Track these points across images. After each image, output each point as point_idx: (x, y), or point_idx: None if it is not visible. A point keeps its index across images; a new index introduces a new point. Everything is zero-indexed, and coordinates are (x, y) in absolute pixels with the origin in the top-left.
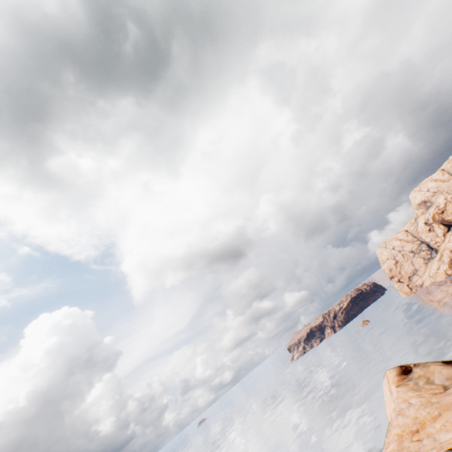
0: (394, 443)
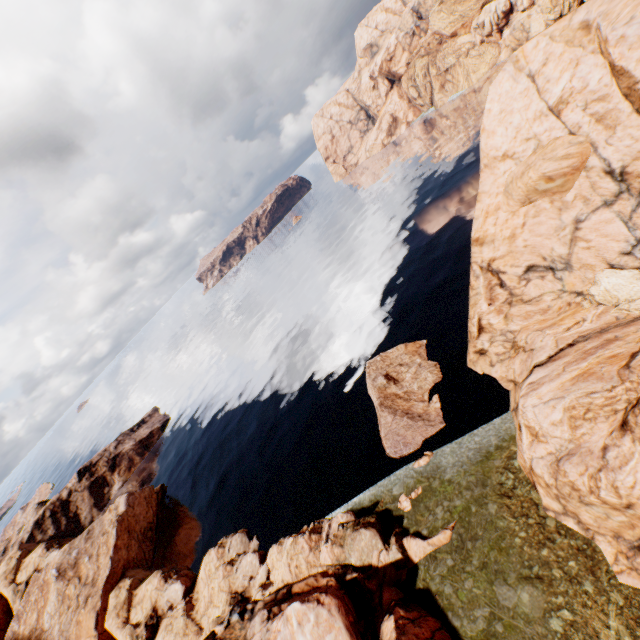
0: (633, 3)
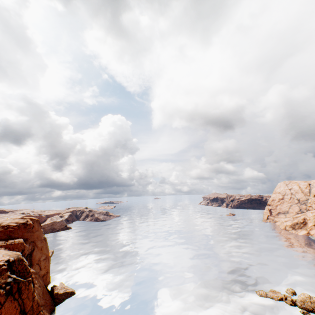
0: None
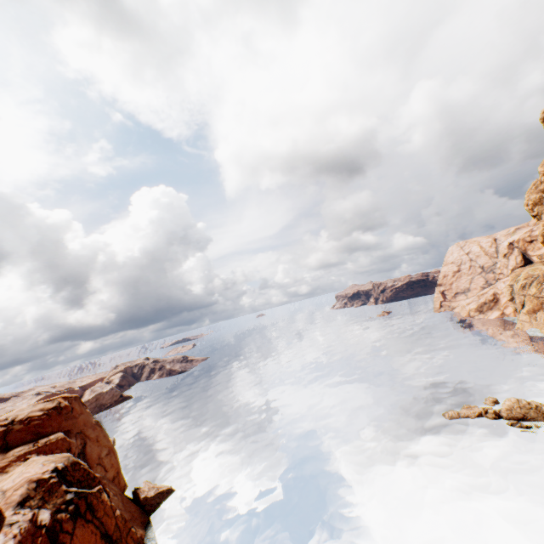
0: None
